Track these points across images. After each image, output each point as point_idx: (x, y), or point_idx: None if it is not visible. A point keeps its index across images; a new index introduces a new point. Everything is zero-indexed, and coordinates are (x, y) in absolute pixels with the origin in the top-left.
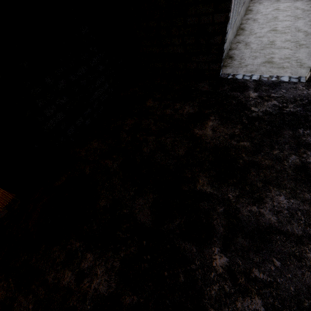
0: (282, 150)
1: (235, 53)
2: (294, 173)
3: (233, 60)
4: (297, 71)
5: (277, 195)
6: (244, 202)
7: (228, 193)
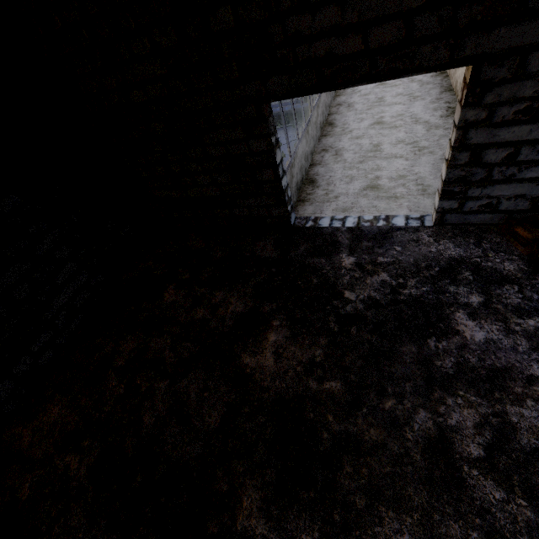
0: (401, 399)
1: (319, 173)
2: (426, 462)
3: (315, 188)
4: (418, 204)
5: (396, 532)
6: None
7: (299, 536)
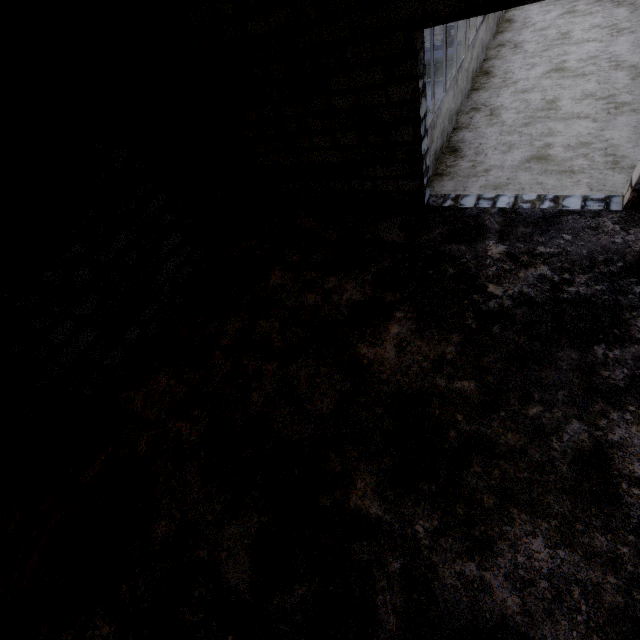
0: (550, 407)
1: (465, 139)
2: (574, 474)
3: (458, 159)
4: (603, 181)
5: (528, 533)
6: (448, 550)
7: (416, 522)
